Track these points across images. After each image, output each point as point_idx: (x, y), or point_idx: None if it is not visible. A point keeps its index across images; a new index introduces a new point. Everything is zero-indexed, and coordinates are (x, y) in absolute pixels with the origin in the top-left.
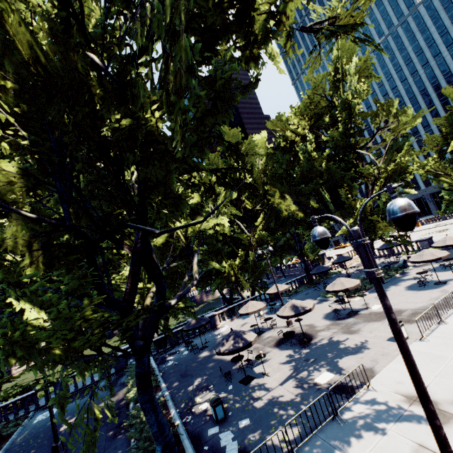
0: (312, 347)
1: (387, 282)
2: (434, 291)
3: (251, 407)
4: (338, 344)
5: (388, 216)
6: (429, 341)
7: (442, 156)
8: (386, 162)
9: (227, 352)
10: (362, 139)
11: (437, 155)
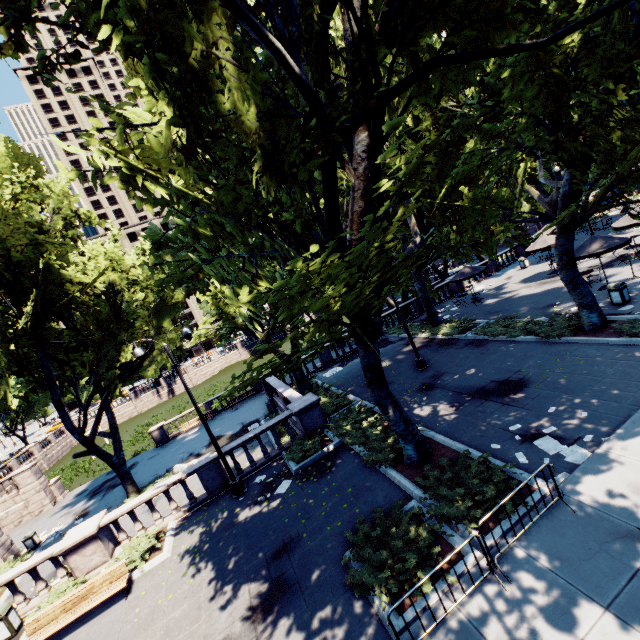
0: None
1: None
2: None
3: None
4: None
5: None
6: None
7: None
8: None
9: (605, 251)
10: None
11: None
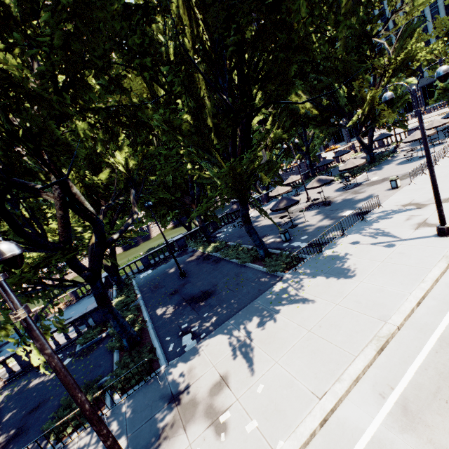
0: (333, 205)
1: (381, 163)
2: (418, 162)
3: (305, 233)
4: (352, 199)
5: (436, 76)
6: (415, 184)
7: (446, 40)
8: (396, 51)
9: (284, 208)
10: (374, 25)
11: (441, 40)
